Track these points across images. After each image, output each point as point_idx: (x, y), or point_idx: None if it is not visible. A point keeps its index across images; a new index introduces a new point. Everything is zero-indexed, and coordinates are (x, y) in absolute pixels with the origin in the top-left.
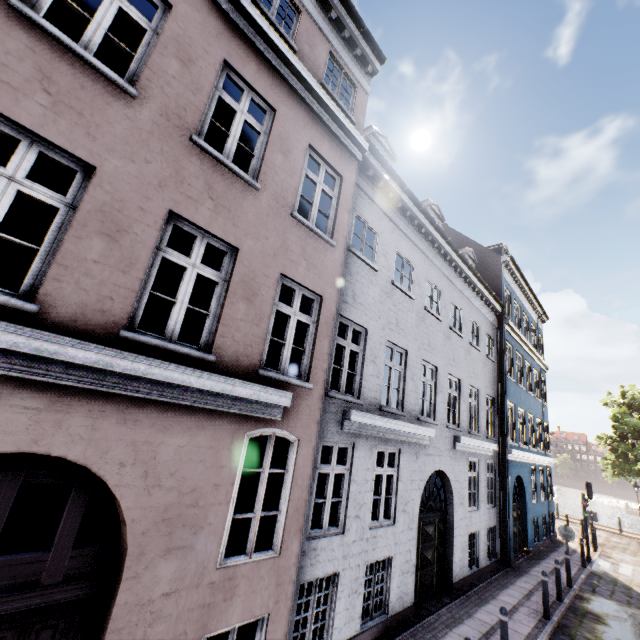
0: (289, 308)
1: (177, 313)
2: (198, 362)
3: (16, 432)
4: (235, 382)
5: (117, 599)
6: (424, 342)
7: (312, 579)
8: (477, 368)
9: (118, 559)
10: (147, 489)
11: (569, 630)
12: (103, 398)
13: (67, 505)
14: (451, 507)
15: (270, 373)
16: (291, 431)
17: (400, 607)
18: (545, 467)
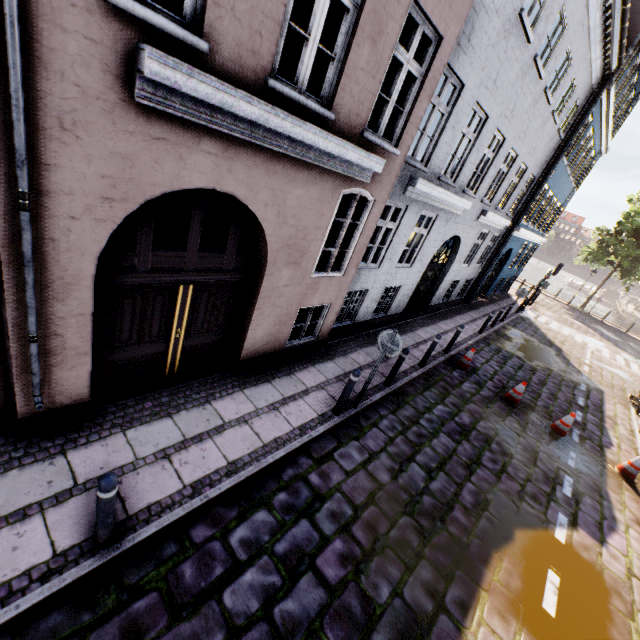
0: (405, 53)
1: (308, 55)
2: (320, 119)
3: (206, 173)
4: (348, 146)
5: (263, 284)
6: (509, 107)
7: (352, 290)
8: (540, 144)
9: (258, 263)
10: (279, 225)
11: (489, 341)
12: (255, 150)
13: (230, 227)
14: (451, 262)
15: (372, 137)
16: (372, 193)
17: (394, 312)
18: (535, 245)
